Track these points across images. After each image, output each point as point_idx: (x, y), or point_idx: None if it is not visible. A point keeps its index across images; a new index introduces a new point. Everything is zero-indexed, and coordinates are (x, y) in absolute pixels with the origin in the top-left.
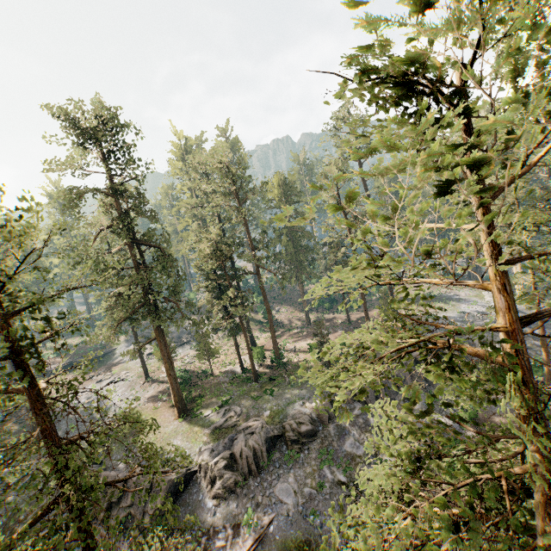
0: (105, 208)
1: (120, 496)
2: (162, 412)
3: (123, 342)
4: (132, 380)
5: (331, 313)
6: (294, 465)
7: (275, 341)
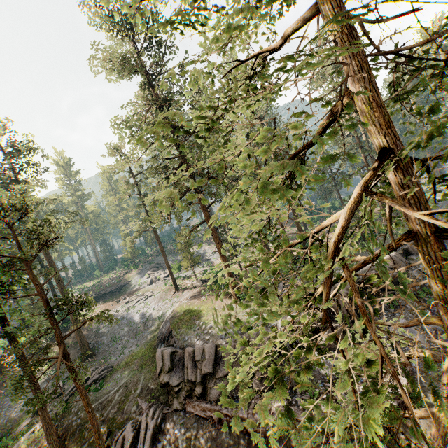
0: (150, 94)
1: (214, 366)
2: (213, 301)
3: (136, 275)
4: (160, 294)
5: (321, 223)
6: (395, 309)
7: (301, 229)
